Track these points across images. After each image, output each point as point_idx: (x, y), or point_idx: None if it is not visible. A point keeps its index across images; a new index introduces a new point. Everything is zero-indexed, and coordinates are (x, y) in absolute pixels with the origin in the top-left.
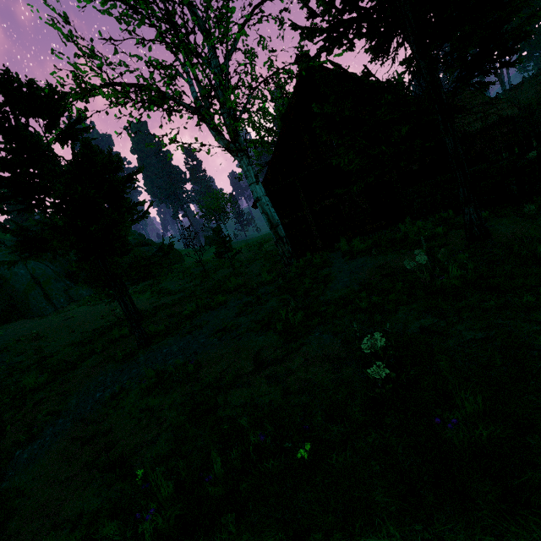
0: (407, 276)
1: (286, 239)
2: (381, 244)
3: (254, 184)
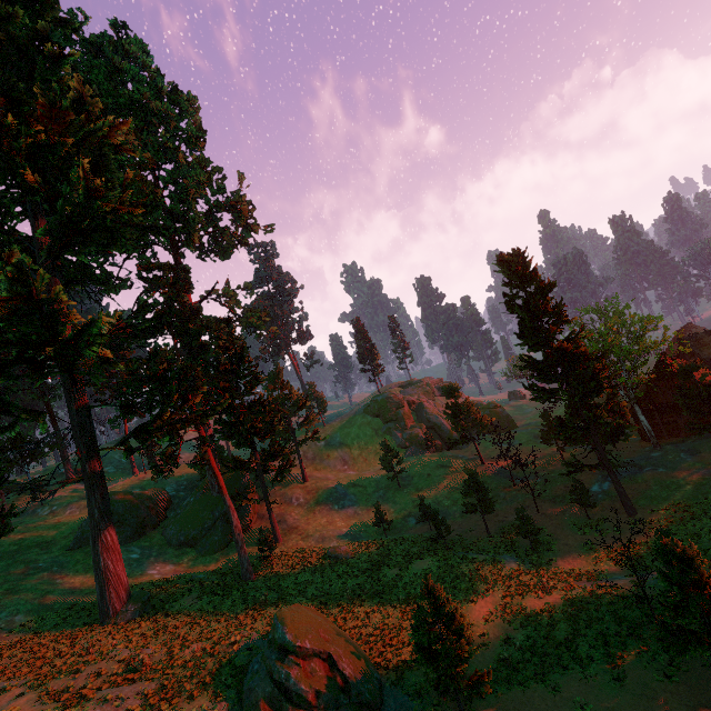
0: (710, 460)
1: (655, 437)
2: (702, 446)
3: (641, 415)
